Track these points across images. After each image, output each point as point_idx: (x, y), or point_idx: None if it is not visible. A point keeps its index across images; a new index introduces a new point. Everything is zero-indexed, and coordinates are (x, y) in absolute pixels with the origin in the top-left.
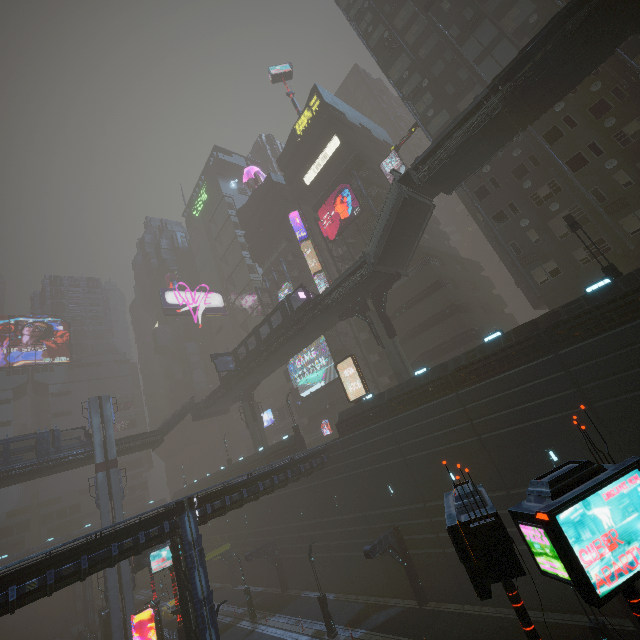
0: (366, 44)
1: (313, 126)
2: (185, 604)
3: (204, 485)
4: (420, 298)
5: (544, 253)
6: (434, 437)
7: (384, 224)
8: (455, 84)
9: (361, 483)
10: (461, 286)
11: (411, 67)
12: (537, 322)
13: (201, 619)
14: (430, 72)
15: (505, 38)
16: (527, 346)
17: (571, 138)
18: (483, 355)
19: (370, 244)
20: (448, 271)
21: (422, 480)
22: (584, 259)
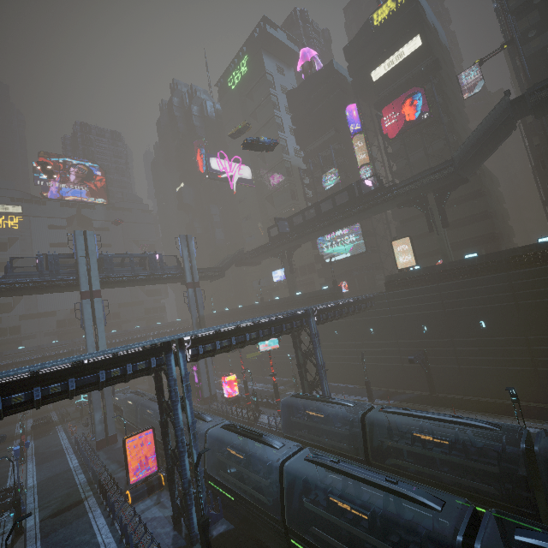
0: None
1: (392, 19)
2: (301, 368)
3: (240, 312)
4: (458, 201)
5: None
6: (477, 299)
7: (478, 136)
8: None
9: (399, 322)
10: (492, 197)
11: None
12: None
13: (321, 375)
14: None
15: None
16: None
17: None
18: (540, 250)
19: (458, 151)
20: (487, 183)
21: (455, 325)
22: None
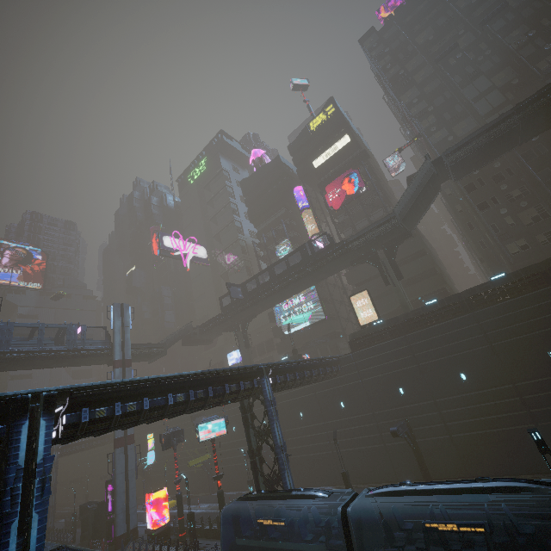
0: (383, 76)
1: (325, 126)
2: (254, 456)
3: None
4: (406, 261)
5: (517, 233)
6: (449, 346)
7: (412, 192)
8: (452, 114)
9: (371, 388)
10: (435, 258)
11: (420, 96)
12: (540, 265)
13: (281, 461)
14: (432, 103)
15: (496, 89)
16: (534, 280)
17: (542, 159)
18: (496, 286)
19: (397, 206)
20: (427, 245)
21: (434, 381)
22: (544, 241)
